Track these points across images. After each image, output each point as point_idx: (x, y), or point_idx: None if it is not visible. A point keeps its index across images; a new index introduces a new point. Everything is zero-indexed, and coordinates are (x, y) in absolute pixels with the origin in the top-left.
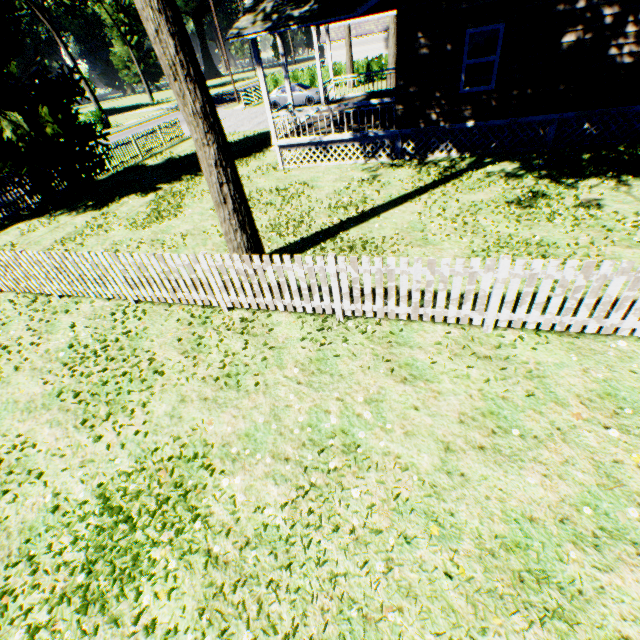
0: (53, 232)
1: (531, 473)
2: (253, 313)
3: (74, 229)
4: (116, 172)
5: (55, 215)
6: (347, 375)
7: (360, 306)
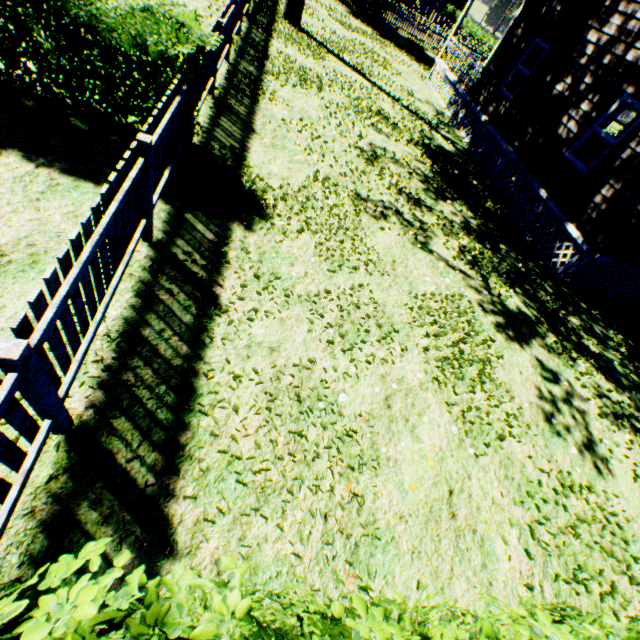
0: (325, 1)
1: (158, 2)
2: (250, 6)
3: (328, 6)
4: (409, 39)
5: (345, 8)
6: (208, 3)
7: (246, 6)
